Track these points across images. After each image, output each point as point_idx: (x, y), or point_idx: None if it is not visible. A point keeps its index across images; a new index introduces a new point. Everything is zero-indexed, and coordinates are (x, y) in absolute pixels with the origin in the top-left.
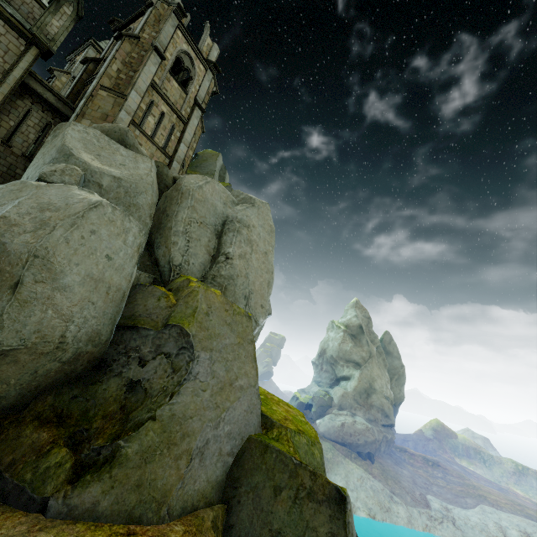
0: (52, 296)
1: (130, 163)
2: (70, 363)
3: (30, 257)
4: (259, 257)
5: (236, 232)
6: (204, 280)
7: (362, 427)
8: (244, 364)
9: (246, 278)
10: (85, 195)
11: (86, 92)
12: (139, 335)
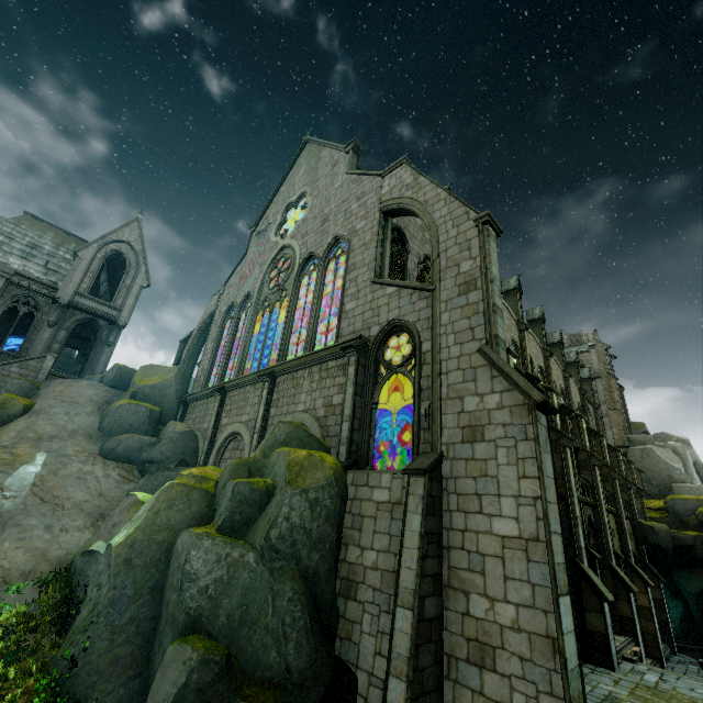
0: None
1: (669, 455)
2: None
3: None
4: None
5: None
6: None
7: None
8: None
9: None
10: None
11: (601, 413)
12: None
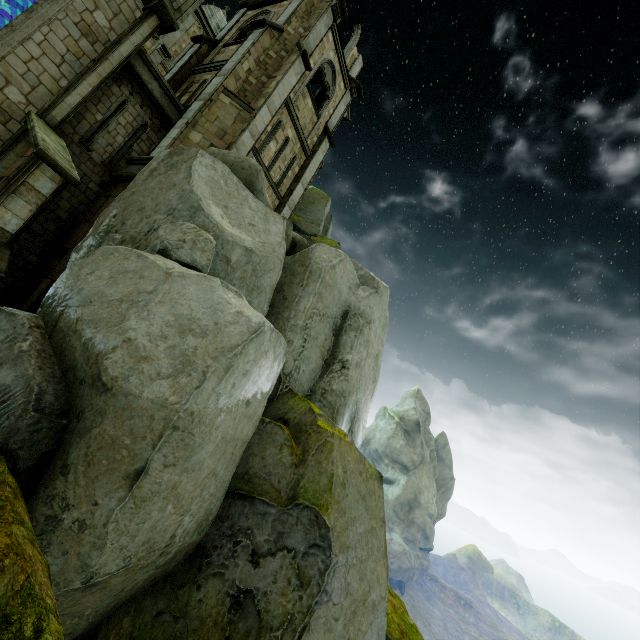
0: (177, 483)
1: (259, 222)
2: (164, 564)
3: (167, 429)
4: (371, 362)
5: (359, 331)
6: (311, 395)
7: (398, 548)
8: (376, 563)
9: (356, 395)
10: (235, 303)
11: (201, 91)
12: (254, 509)
